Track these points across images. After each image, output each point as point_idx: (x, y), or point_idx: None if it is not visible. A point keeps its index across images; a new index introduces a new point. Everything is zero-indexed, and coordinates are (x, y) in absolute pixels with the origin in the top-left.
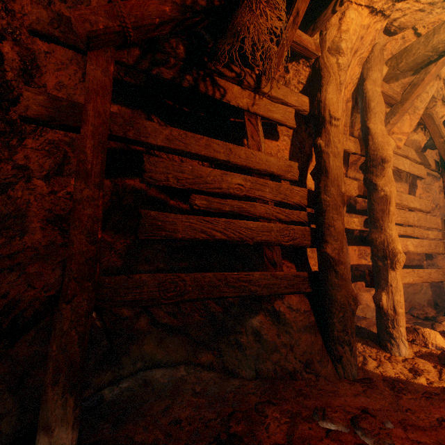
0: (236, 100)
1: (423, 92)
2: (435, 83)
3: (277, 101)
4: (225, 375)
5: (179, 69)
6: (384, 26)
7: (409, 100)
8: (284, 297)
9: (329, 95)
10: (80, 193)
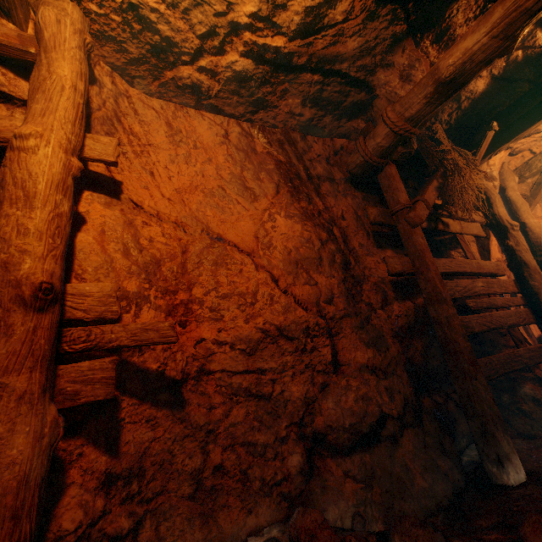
0: (454, 229)
1: None
2: None
3: (468, 221)
4: (524, 439)
5: (426, 219)
6: (509, 152)
7: (539, 195)
8: (539, 366)
9: (499, 209)
10: (447, 312)
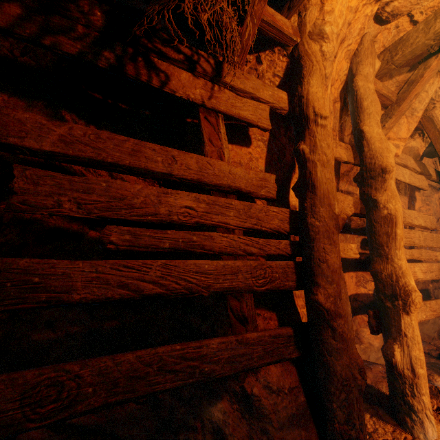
0: (184, 90)
1: (422, 91)
2: (435, 81)
3: (245, 95)
4: None
5: (91, 41)
6: (374, 11)
7: (407, 100)
8: (259, 371)
9: (312, 89)
10: None
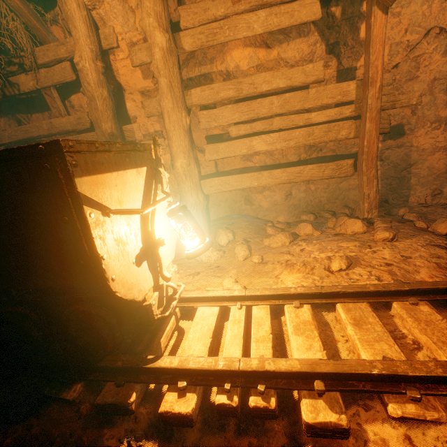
0: (27, 87)
1: None
2: None
3: (54, 63)
4: None
5: None
6: None
7: None
8: None
9: (73, 33)
10: None
